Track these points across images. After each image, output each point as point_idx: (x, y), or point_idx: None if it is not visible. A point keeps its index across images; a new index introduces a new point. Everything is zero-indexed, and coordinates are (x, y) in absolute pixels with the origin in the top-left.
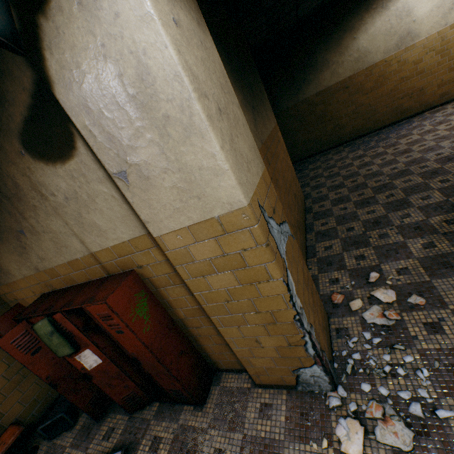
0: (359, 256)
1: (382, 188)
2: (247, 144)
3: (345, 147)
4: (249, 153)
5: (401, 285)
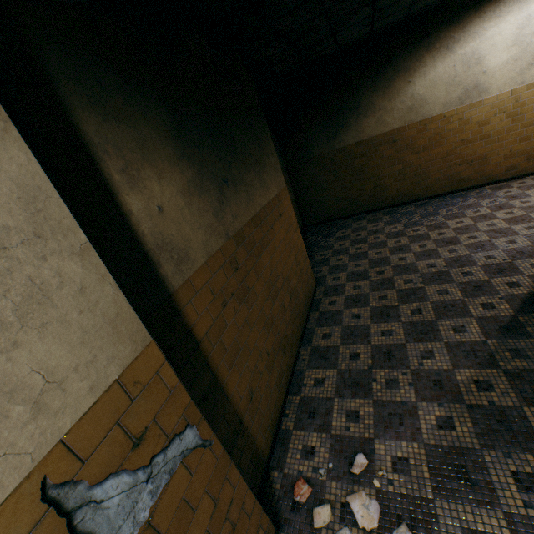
0: (352, 412)
1: (411, 294)
2: (74, 334)
3: (384, 214)
4: (72, 355)
5: (393, 495)
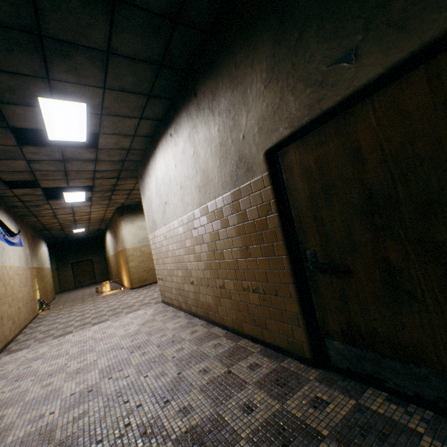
0: None
1: None
2: None
3: None
4: None
5: None
